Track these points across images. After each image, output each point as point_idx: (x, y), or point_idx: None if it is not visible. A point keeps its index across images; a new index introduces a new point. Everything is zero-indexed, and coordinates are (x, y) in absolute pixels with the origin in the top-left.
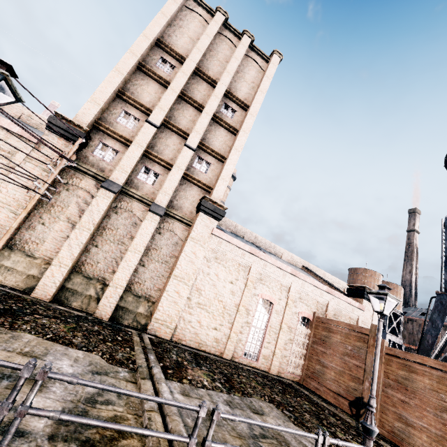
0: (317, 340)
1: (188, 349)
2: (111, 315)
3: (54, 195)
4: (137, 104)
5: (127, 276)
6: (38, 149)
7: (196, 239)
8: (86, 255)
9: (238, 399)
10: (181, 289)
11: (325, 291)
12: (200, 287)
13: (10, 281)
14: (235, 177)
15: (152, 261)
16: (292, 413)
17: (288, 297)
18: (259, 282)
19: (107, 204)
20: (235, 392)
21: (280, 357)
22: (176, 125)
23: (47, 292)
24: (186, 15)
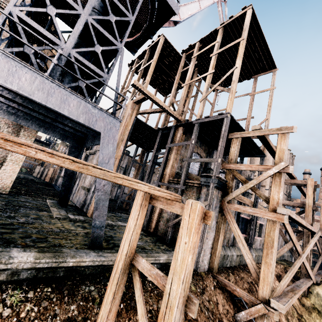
0: None
1: None
2: None
3: None
4: None
5: None
6: None
7: None
8: None
9: None
10: None
11: None
12: None
13: None
14: None
15: None
16: None
17: None
18: None
19: None
20: None
21: None
22: (261, 185)
23: None
24: None
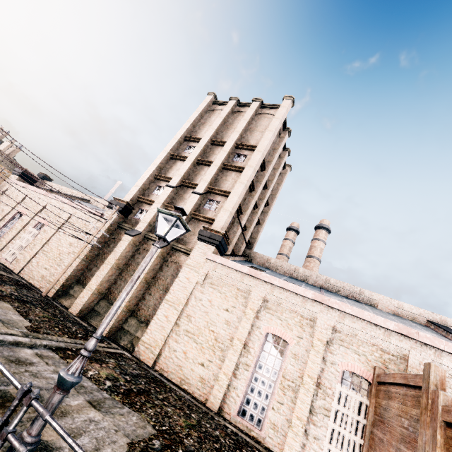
0: (376, 418)
1: (158, 376)
2: (114, 334)
3: (107, 247)
4: (165, 178)
5: (126, 298)
6: (101, 220)
7: (191, 265)
8: (114, 286)
9: (102, 395)
10: (170, 313)
11: (394, 331)
12: (190, 313)
13: (67, 303)
14: (327, 228)
15: (158, 290)
16: (165, 449)
17: (314, 335)
18: (265, 311)
19: (126, 245)
20: (119, 396)
21: (301, 435)
22: (190, 182)
23: (77, 308)
24: (209, 115)
